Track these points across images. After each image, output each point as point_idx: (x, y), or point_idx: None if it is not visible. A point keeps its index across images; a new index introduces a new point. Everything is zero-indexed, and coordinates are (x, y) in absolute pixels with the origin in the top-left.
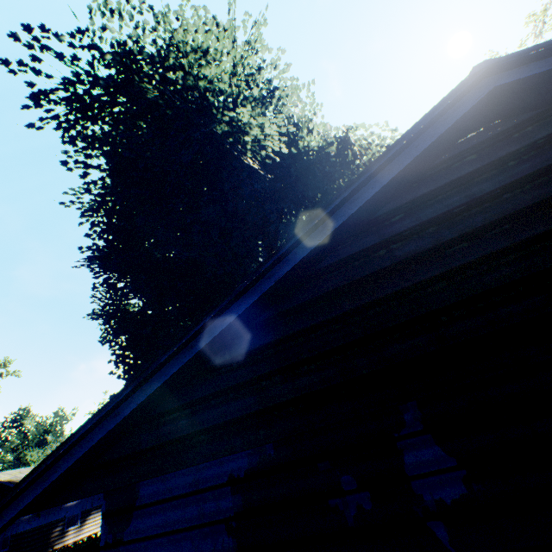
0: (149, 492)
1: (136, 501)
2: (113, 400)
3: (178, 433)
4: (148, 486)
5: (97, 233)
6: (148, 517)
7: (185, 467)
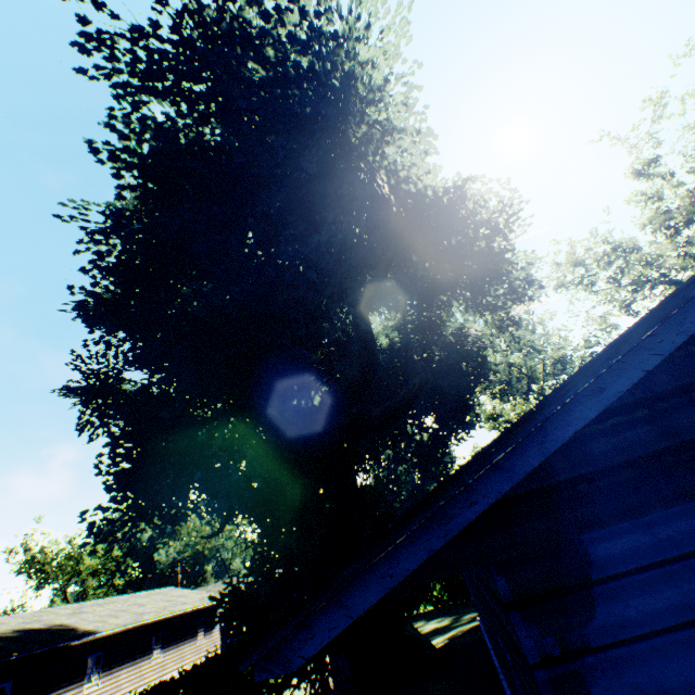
0: (617, 551)
1: (590, 570)
2: (598, 362)
3: (639, 448)
4: (609, 541)
5: (99, 269)
6: (638, 594)
7: (686, 500)
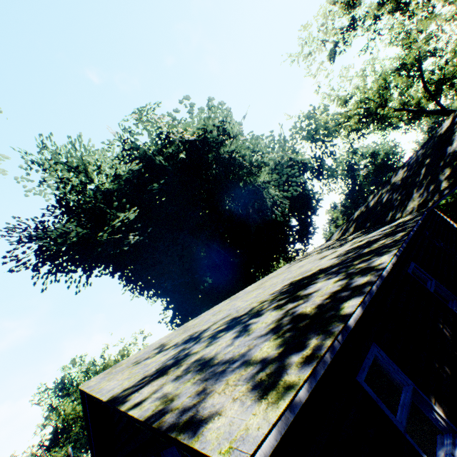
0: None
1: None
2: None
3: None
4: None
5: None
6: None
7: None
